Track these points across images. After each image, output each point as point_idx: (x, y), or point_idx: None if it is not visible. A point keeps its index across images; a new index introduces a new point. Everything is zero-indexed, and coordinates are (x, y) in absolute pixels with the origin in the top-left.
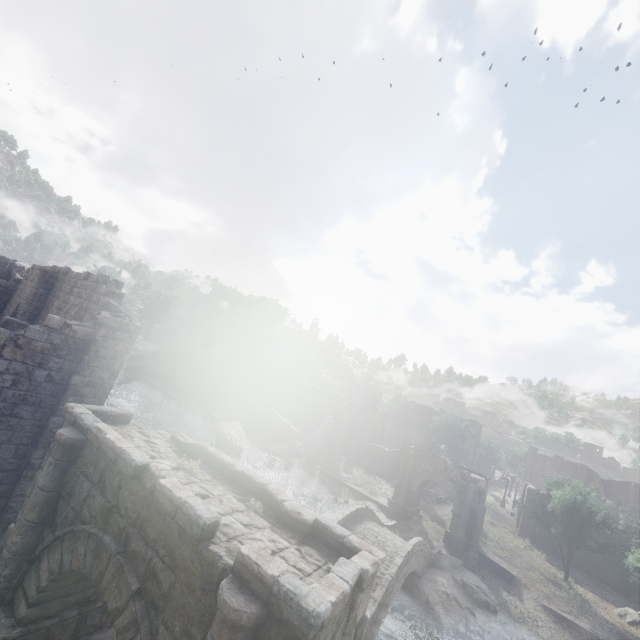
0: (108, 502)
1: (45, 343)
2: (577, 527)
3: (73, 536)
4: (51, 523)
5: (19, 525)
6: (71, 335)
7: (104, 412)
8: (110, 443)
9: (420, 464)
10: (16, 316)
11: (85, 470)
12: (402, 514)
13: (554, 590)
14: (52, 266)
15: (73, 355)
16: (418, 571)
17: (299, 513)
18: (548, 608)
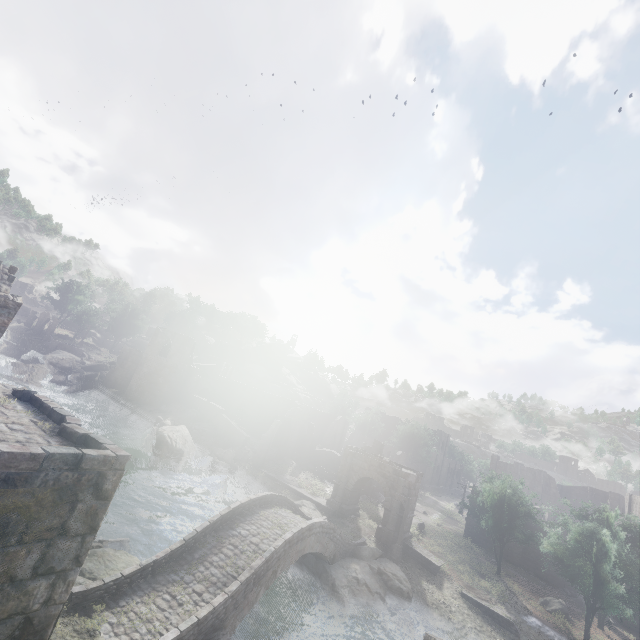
0: None
1: None
2: (506, 520)
3: None
4: None
5: None
6: None
7: None
8: None
9: (357, 462)
10: None
11: None
12: (339, 512)
13: (478, 580)
14: None
15: None
16: (325, 555)
17: (73, 428)
18: (466, 595)
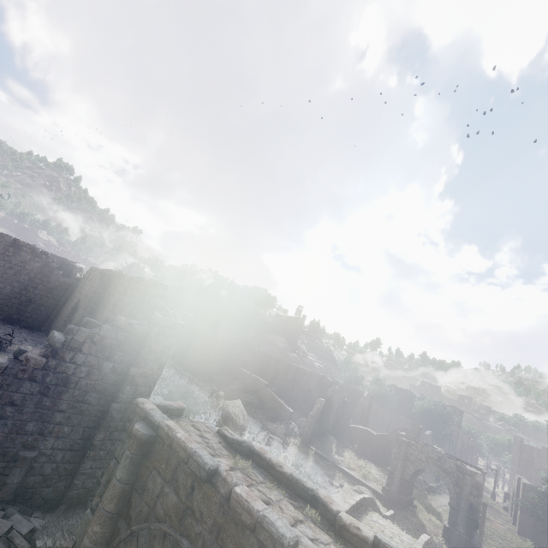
0: (182, 502)
1: (113, 340)
2: None
3: (148, 533)
4: (126, 515)
5: (99, 514)
6: (132, 333)
7: (164, 406)
8: (181, 443)
9: (412, 452)
10: (77, 309)
11: (157, 466)
12: (397, 503)
13: None
14: (108, 269)
15: (132, 349)
16: None
17: (358, 528)
18: None
